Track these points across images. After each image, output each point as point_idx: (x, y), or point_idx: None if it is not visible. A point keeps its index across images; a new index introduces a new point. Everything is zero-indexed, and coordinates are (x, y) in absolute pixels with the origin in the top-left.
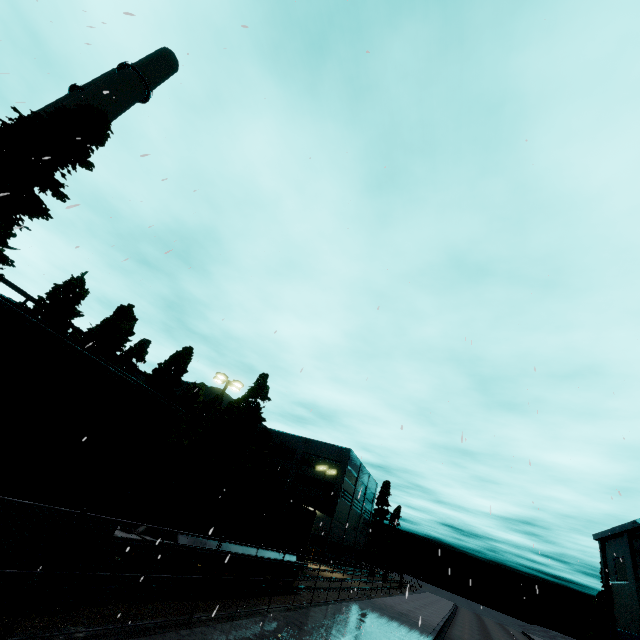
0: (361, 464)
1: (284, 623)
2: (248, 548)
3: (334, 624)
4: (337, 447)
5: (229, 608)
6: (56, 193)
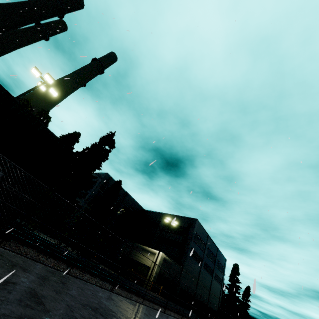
0: (208, 236)
1: None
2: None
3: None
4: (187, 218)
5: None
6: None
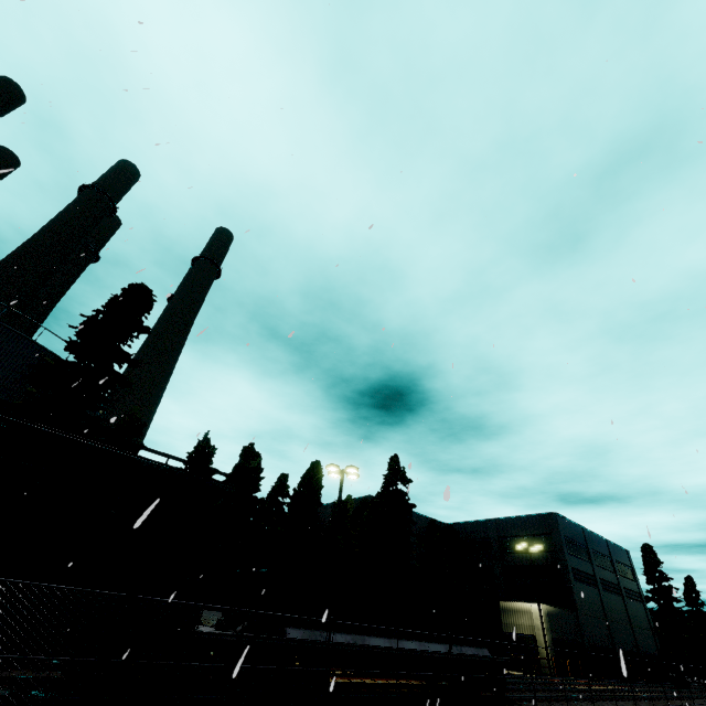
0: (583, 529)
1: None
2: (399, 641)
3: None
4: (536, 516)
5: None
6: (131, 363)
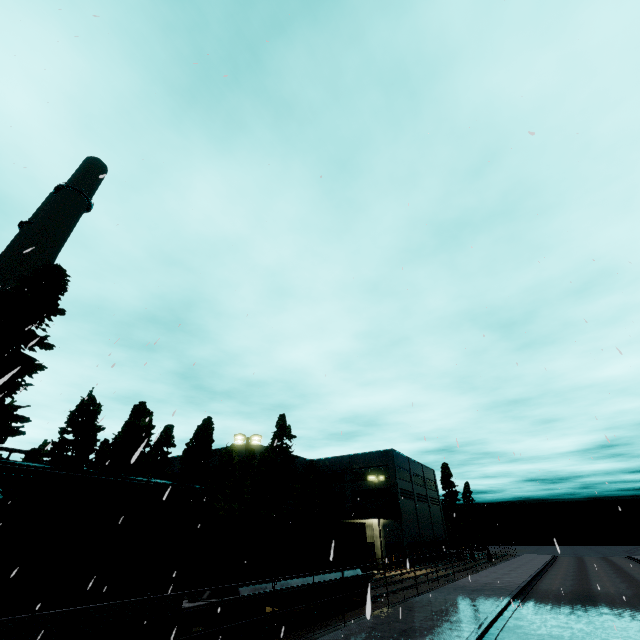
0: (409, 458)
1: (358, 629)
2: (308, 578)
3: (409, 615)
4: (379, 452)
5: (307, 634)
6: (43, 346)
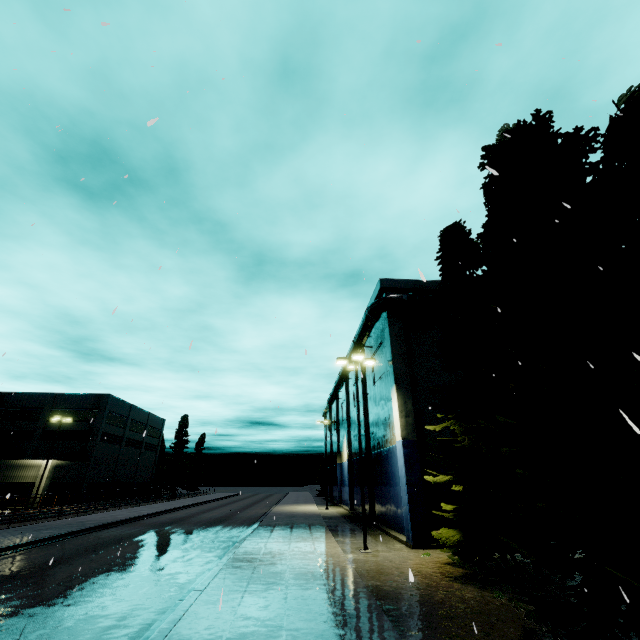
0: (132, 406)
1: None
2: None
3: None
4: (94, 395)
5: None
6: None
